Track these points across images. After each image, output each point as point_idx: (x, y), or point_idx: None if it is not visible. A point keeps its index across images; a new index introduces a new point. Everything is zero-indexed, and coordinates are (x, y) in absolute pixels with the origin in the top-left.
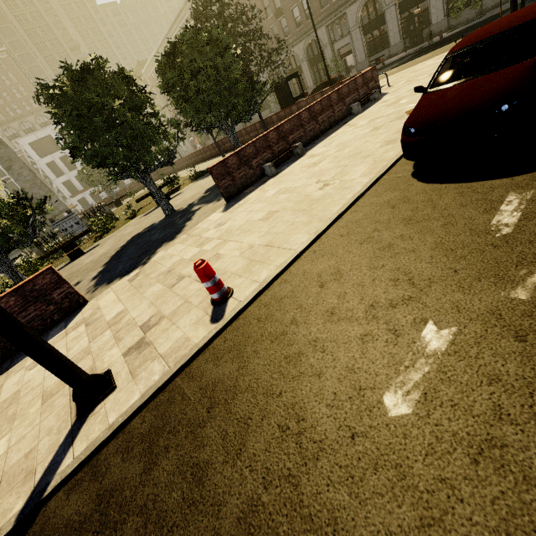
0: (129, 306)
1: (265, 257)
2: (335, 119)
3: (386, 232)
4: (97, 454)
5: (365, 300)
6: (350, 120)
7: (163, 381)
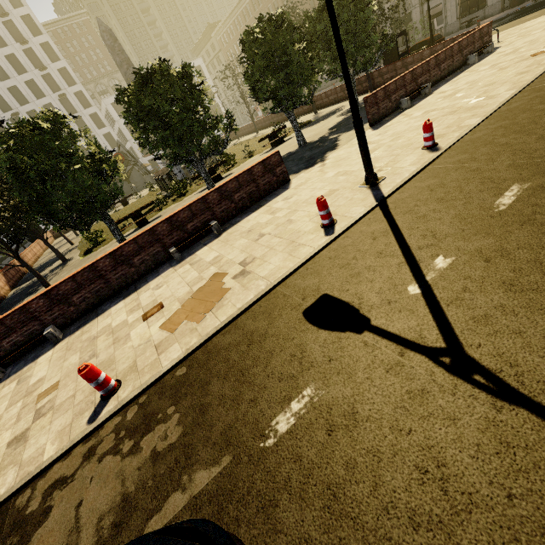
0: (342, 169)
1: (450, 131)
2: (453, 68)
3: (541, 105)
4: (401, 187)
5: (539, 123)
6: (467, 68)
7: (421, 168)
